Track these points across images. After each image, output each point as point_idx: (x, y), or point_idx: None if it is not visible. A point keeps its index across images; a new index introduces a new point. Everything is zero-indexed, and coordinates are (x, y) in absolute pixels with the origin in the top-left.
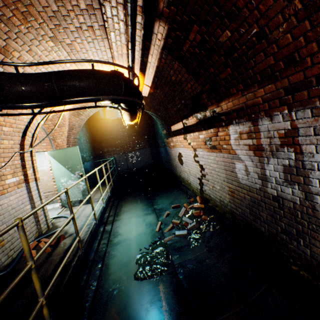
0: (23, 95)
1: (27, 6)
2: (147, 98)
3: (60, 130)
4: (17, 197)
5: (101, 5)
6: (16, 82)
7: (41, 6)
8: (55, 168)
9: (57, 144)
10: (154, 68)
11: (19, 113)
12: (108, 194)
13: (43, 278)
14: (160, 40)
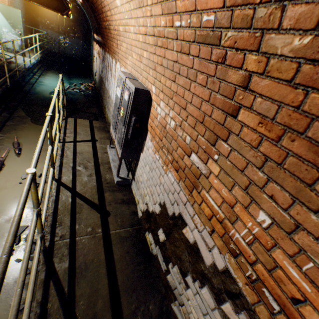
0: None
1: None
2: (81, 3)
3: None
4: None
5: None
6: None
7: None
8: None
9: None
10: None
11: None
12: (38, 58)
13: (10, 69)
14: None
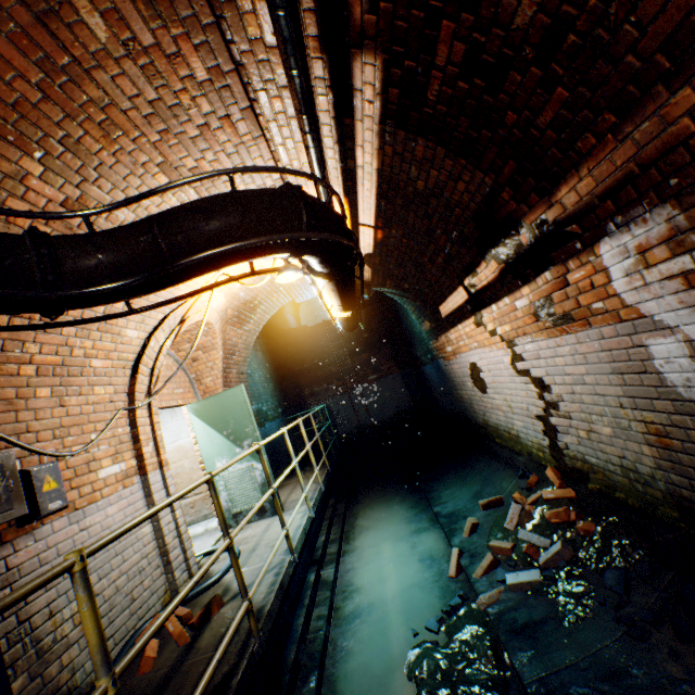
0: (100, 270)
1: (106, 109)
2: (374, 257)
3: (207, 358)
4: (123, 508)
5: (238, 65)
6: (87, 247)
7: (126, 98)
8: (203, 438)
9: (204, 388)
10: (374, 178)
11: (104, 316)
12: (319, 488)
13: None
14: (372, 100)
